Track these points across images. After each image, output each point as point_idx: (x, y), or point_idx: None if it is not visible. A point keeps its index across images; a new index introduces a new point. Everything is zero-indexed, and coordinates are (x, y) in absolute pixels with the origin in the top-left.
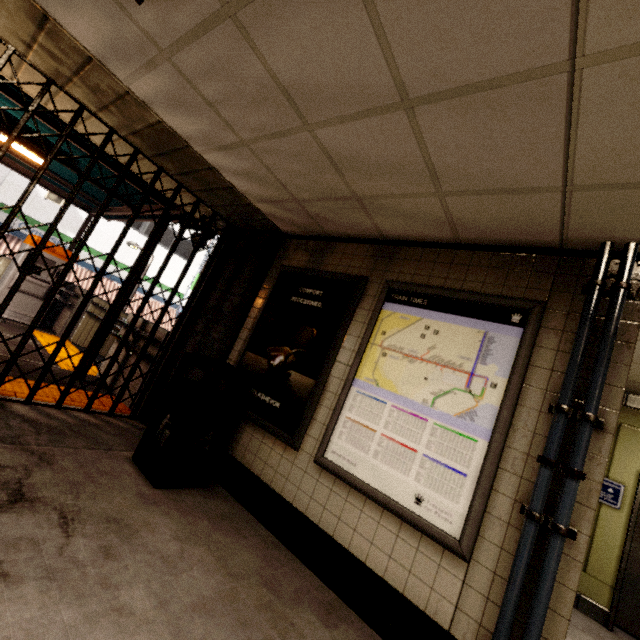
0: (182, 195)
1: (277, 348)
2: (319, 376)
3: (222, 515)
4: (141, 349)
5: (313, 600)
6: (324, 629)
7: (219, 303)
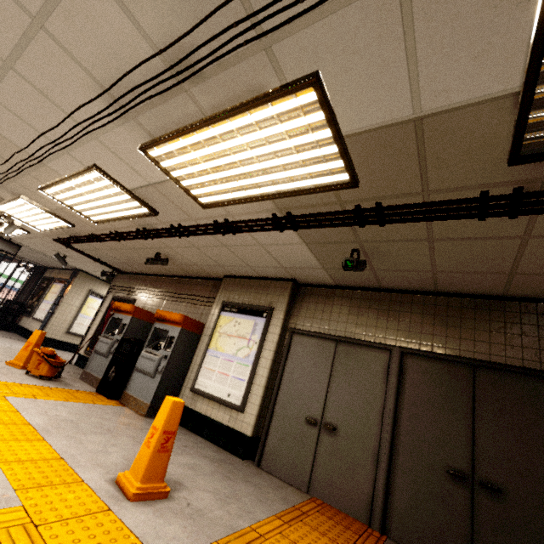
0: (18, 258)
1: (35, 298)
2: (38, 301)
3: (10, 333)
4: (0, 304)
5: (20, 338)
6: (17, 338)
7: (27, 289)
